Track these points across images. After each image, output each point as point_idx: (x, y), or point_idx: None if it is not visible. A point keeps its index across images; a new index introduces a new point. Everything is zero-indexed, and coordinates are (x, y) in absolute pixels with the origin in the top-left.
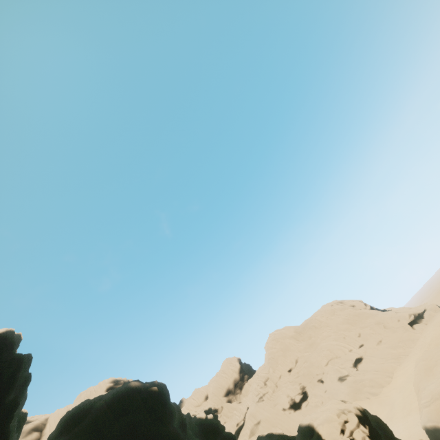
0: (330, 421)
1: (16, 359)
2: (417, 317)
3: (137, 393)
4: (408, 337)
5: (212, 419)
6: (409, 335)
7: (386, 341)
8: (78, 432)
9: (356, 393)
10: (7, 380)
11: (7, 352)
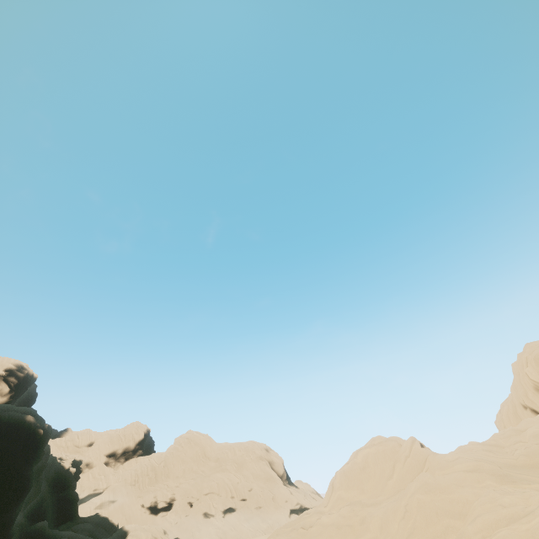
0: (138, 538)
1: None
2: (302, 509)
3: (27, 428)
4: (279, 519)
5: (71, 474)
6: (282, 519)
7: (264, 510)
8: None
9: (206, 535)
10: None
11: None
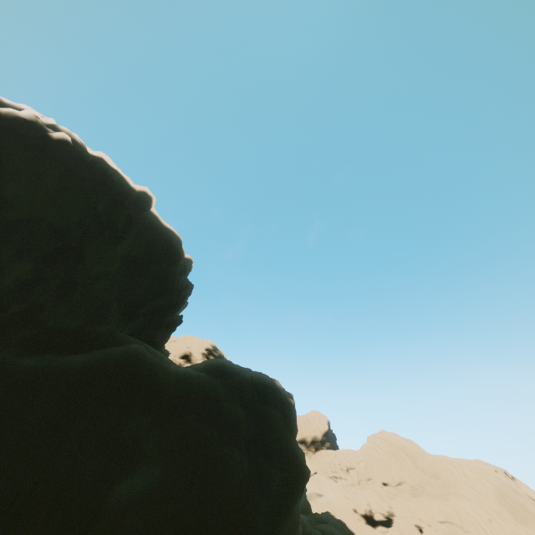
0: None
1: (189, 286)
2: None
3: (279, 394)
4: None
5: None
6: None
7: None
8: (227, 385)
9: None
10: (182, 299)
11: (185, 276)
